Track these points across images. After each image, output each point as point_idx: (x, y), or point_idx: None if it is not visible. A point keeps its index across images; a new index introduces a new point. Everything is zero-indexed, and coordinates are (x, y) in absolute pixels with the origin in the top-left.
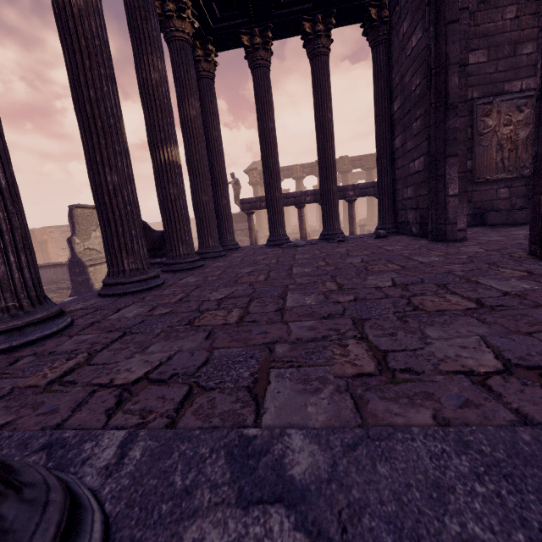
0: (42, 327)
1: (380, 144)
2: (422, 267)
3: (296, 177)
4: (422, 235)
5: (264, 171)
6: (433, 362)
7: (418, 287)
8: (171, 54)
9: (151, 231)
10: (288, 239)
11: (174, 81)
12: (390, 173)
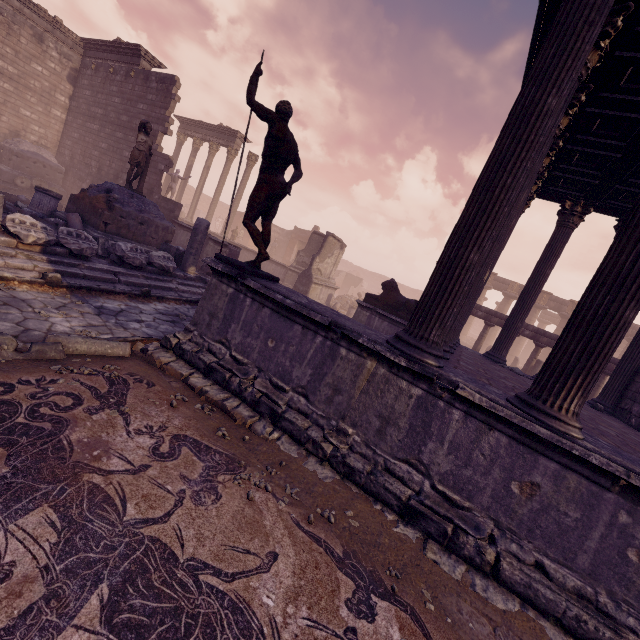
0: (448, 354)
1: None
2: (636, 441)
3: (508, 294)
4: (639, 428)
5: (519, 301)
6: (638, 456)
7: (633, 444)
8: None
9: (398, 293)
10: (505, 361)
11: None
12: (636, 364)
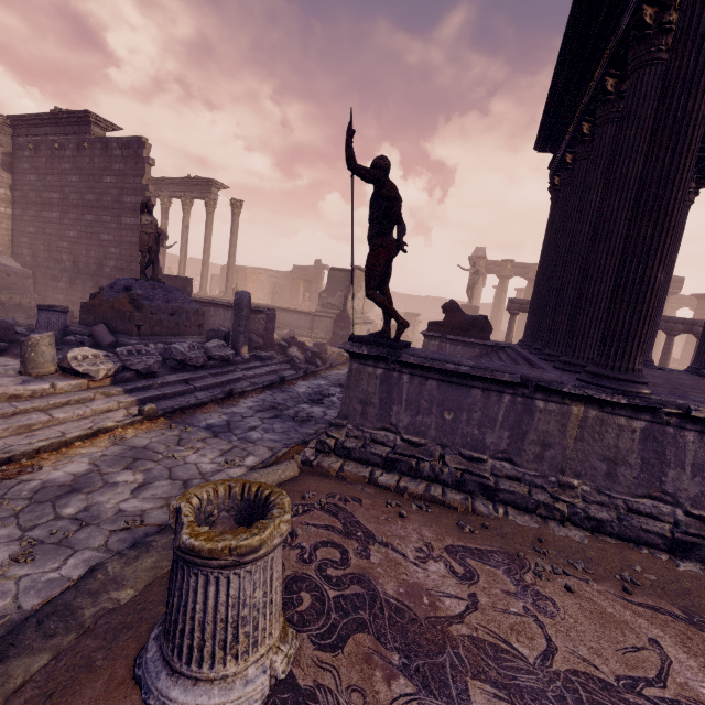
0: None
1: None
2: None
3: (531, 278)
4: None
5: None
6: None
7: None
8: (565, 192)
9: (462, 313)
10: None
11: (560, 211)
12: None
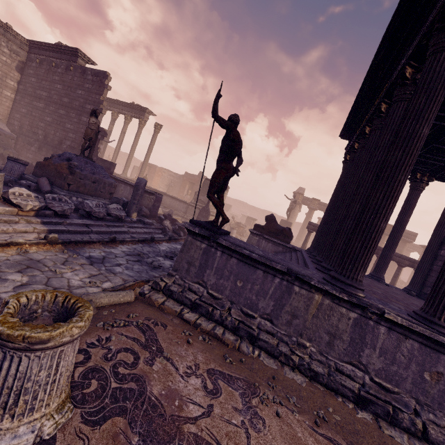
0: None
1: (430, 247)
2: None
3: None
4: None
5: None
6: None
7: None
8: (351, 165)
9: (276, 223)
10: None
11: (345, 175)
12: (429, 264)
